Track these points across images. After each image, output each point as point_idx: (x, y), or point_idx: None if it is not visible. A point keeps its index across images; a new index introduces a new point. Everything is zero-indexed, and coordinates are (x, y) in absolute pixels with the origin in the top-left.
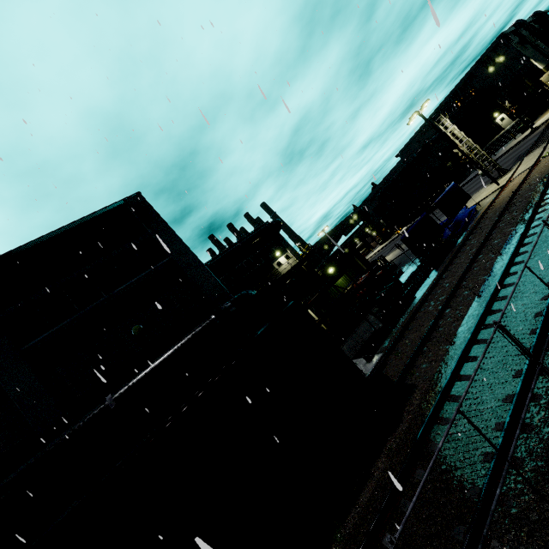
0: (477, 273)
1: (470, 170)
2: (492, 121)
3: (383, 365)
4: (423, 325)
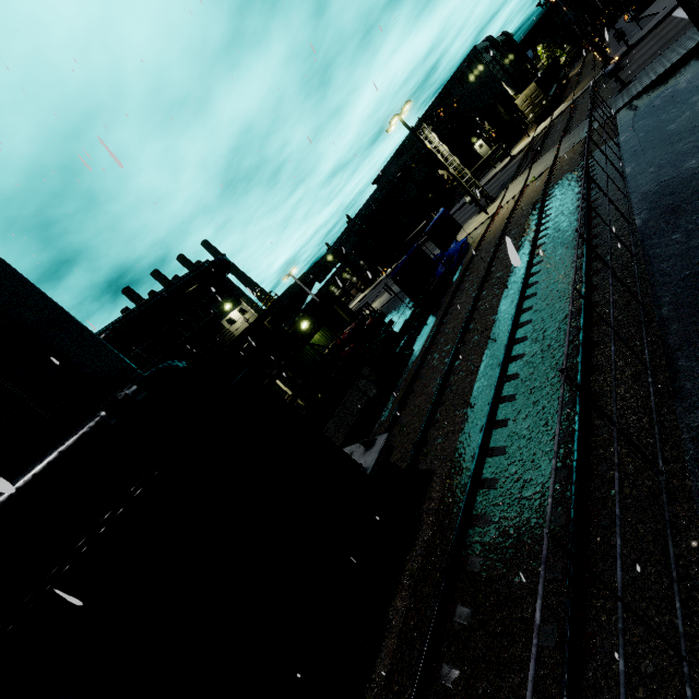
0: (484, 313)
1: (453, 202)
2: (471, 147)
3: (390, 451)
4: (429, 385)
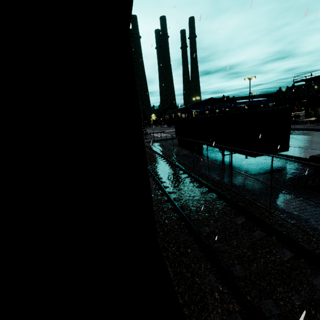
0: None
1: None
2: None
3: None
4: None
